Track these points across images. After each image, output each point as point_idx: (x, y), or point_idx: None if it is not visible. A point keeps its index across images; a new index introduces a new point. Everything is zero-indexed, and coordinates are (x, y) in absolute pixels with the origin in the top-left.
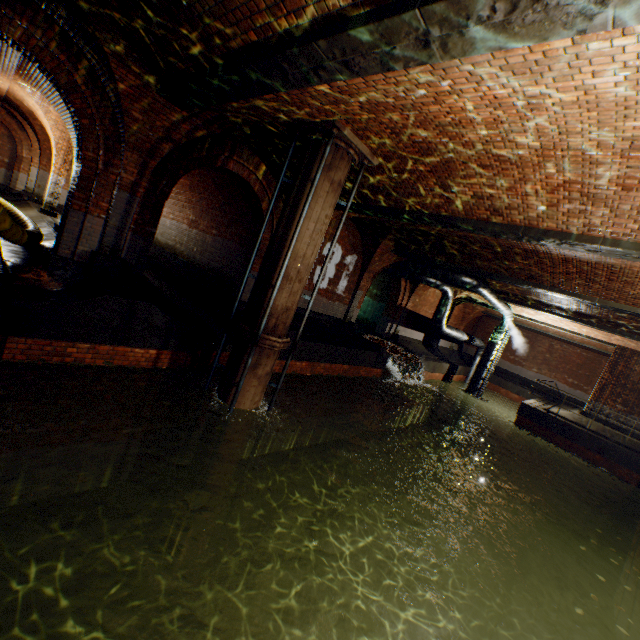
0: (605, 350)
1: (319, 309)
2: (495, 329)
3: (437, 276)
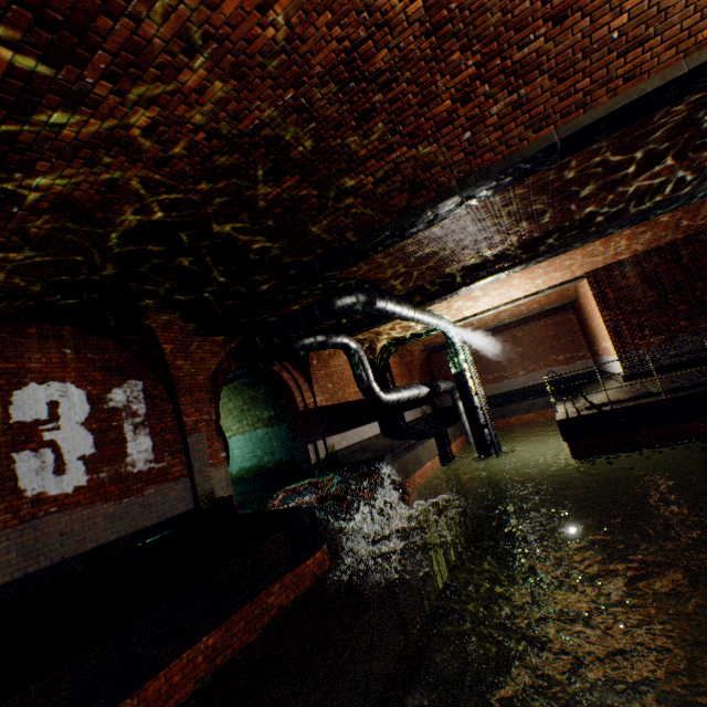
0: (568, 298)
1: (102, 535)
2: (448, 354)
3: (305, 327)
